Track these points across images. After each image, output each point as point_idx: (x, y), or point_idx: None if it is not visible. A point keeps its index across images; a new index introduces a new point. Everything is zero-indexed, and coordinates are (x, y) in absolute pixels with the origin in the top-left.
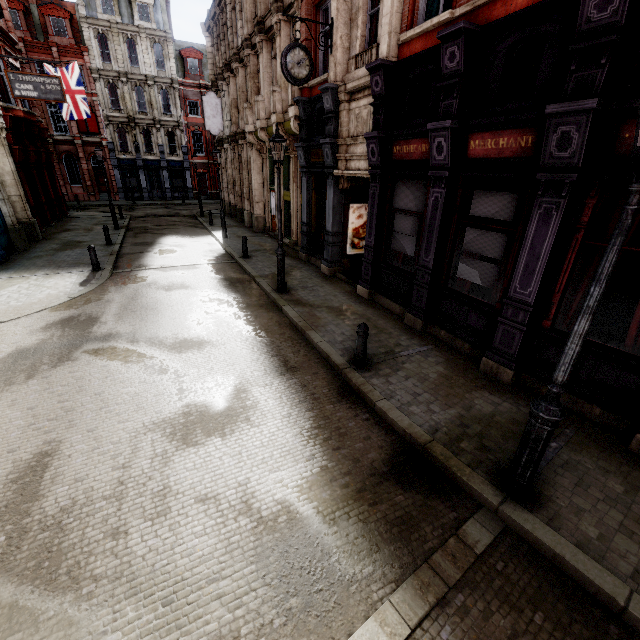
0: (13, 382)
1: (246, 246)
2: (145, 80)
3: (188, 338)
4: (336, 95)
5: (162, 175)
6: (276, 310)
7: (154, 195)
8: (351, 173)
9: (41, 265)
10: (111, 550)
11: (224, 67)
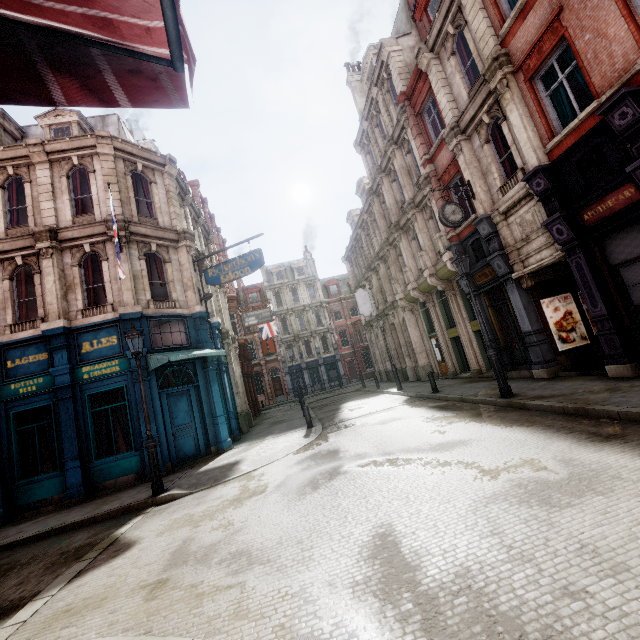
0: (304, 493)
1: (433, 380)
2: (304, 308)
3: (443, 441)
4: (490, 221)
5: (320, 370)
6: (518, 409)
7: (315, 388)
8: (534, 267)
9: (265, 435)
10: (586, 611)
11: (366, 270)
